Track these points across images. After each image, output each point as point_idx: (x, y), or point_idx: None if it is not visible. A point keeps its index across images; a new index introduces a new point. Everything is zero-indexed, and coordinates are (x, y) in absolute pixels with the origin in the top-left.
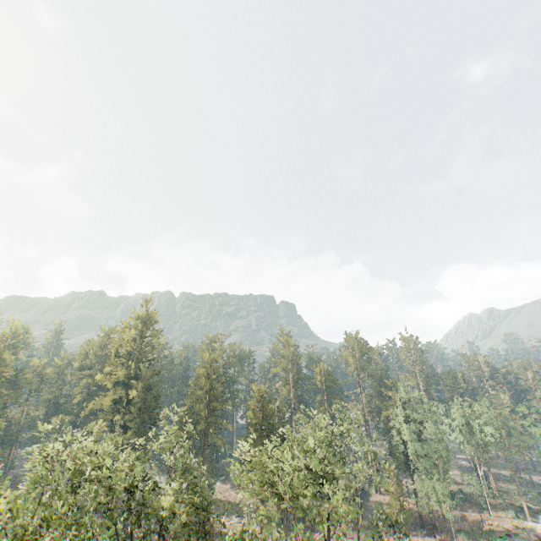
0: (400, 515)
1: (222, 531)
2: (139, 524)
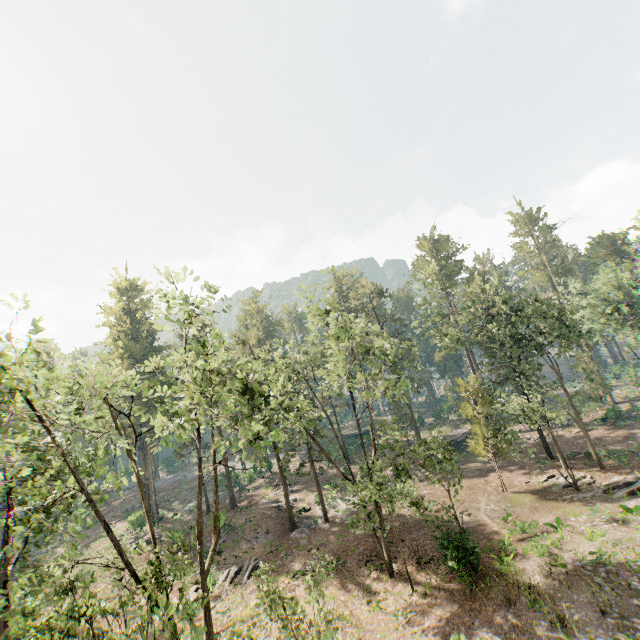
0: (488, 444)
1: (260, 503)
2: None
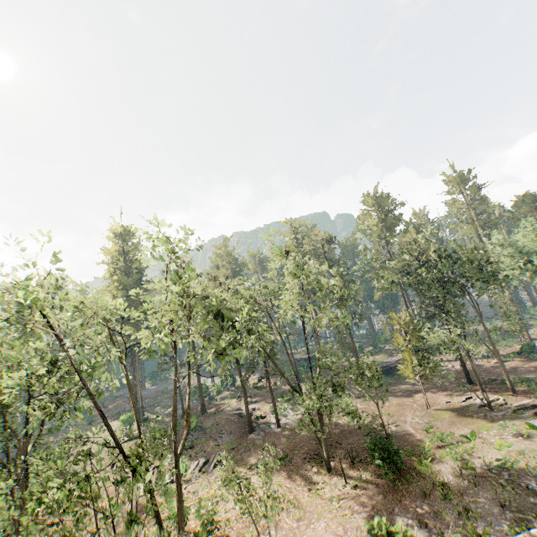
0: (415, 369)
1: (225, 410)
2: None
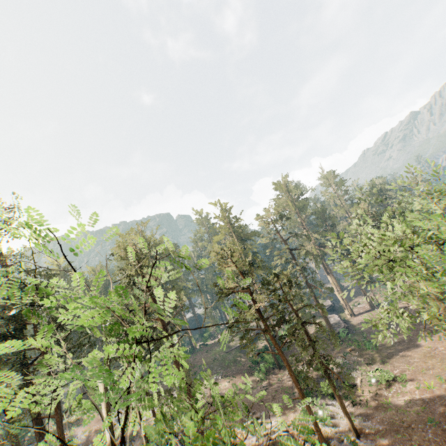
0: None
1: None
2: None
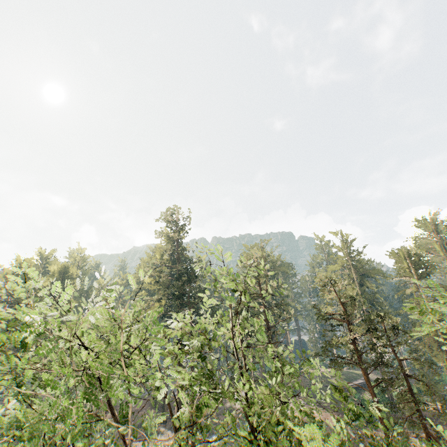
0: None
1: None
2: None
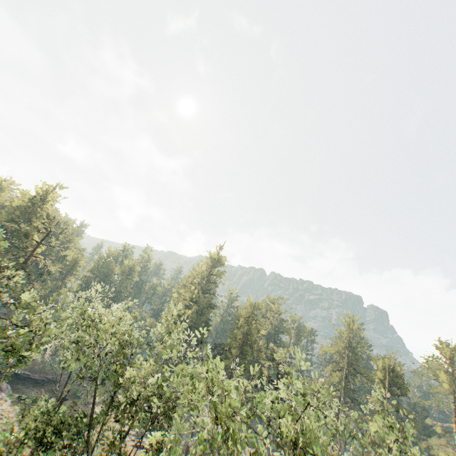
0: None
1: None
2: (117, 389)
